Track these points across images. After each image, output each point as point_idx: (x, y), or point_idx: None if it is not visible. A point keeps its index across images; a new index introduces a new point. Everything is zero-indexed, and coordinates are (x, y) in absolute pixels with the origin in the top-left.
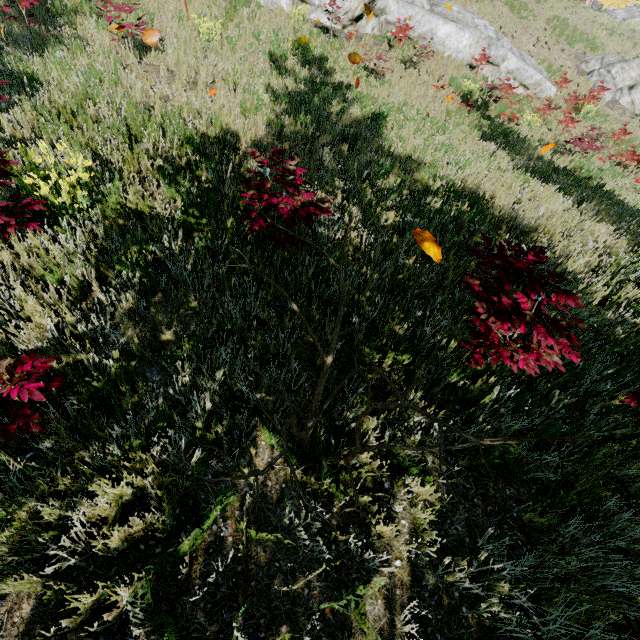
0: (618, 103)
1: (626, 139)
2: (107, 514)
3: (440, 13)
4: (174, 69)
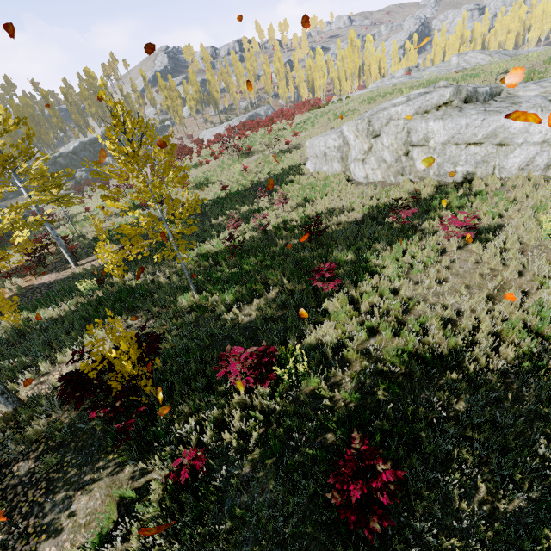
0: None
1: None
2: (156, 547)
3: None
4: (485, 260)
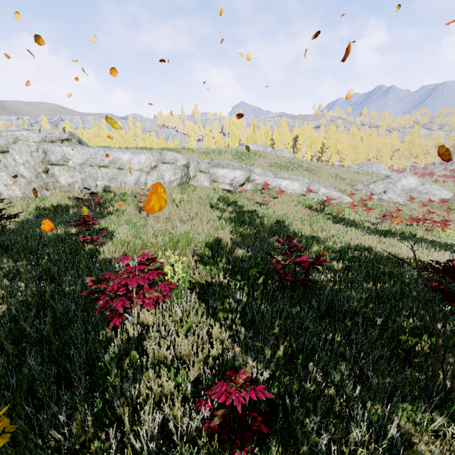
0: (382, 199)
1: (400, 213)
2: None
3: (280, 177)
4: (167, 216)
